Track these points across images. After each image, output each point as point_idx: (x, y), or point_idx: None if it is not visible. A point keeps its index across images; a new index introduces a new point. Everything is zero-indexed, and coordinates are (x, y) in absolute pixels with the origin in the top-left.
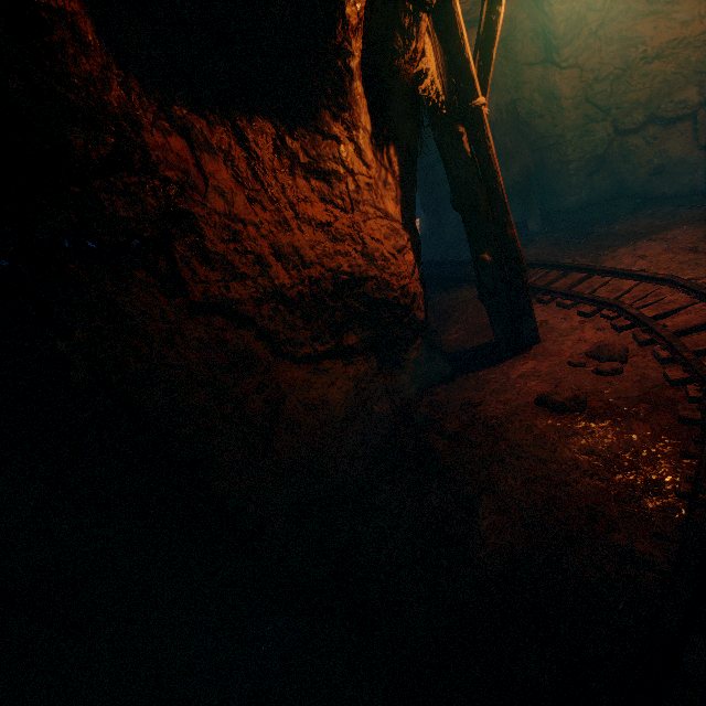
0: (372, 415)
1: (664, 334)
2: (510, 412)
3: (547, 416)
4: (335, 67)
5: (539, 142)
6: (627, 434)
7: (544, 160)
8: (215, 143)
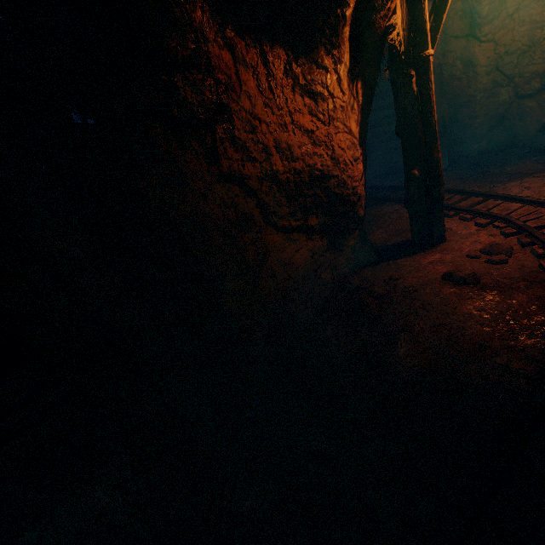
0: (320, 279)
1: (542, 238)
2: (422, 283)
3: (451, 286)
4: (335, 14)
5: (455, 99)
6: (509, 300)
7: (456, 114)
8: (248, 61)
